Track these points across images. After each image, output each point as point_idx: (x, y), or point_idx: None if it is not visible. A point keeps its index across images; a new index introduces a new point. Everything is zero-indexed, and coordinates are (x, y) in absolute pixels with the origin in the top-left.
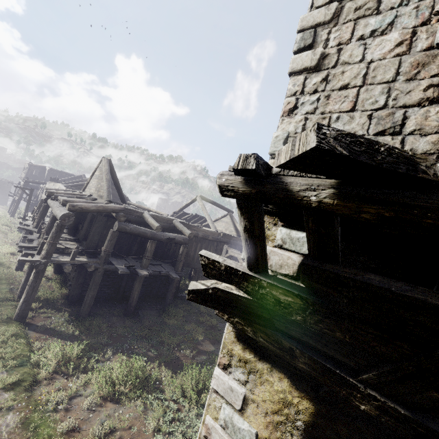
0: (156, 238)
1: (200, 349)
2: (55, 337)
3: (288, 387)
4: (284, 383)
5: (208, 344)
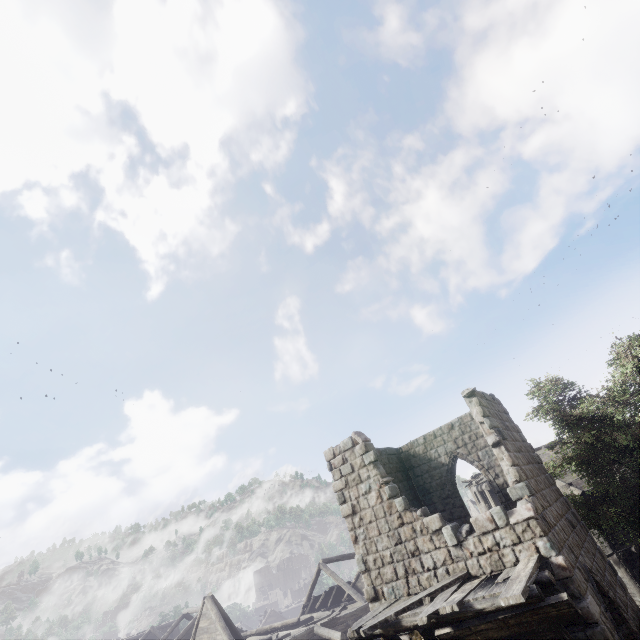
0: None
1: None
2: None
3: None
4: None
5: None
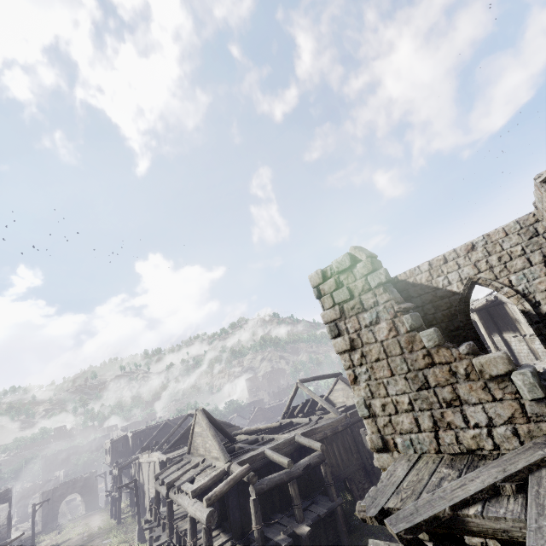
0: (293, 477)
1: None
2: None
3: None
4: None
5: None
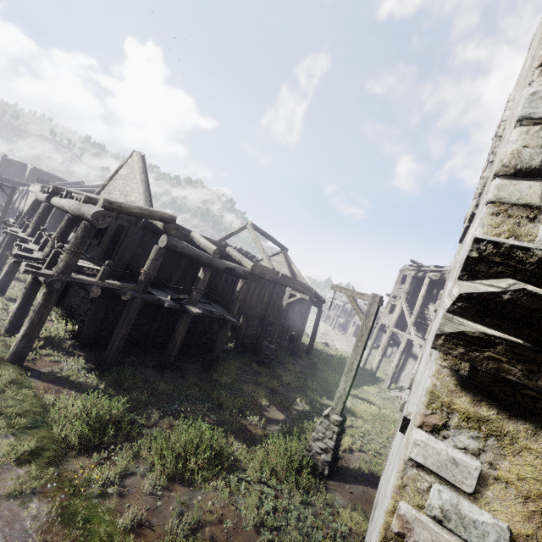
0: (212, 265)
1: (268, 417)
2: (72, 390)
3: None
4: None
5: (276, 411)
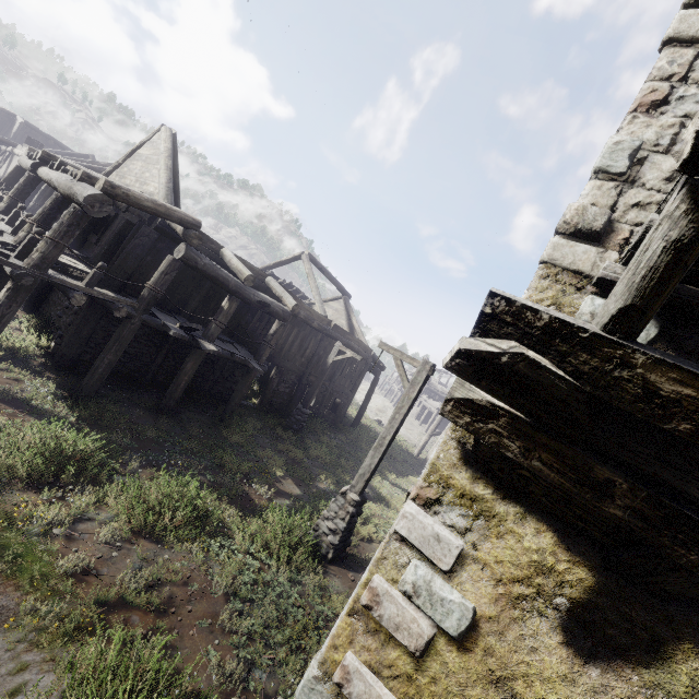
0: (241, 295)
1: (280, 489)
2: (33, 417)
3: (551, 546)
4: (544, 539)
5: (292, 485)
